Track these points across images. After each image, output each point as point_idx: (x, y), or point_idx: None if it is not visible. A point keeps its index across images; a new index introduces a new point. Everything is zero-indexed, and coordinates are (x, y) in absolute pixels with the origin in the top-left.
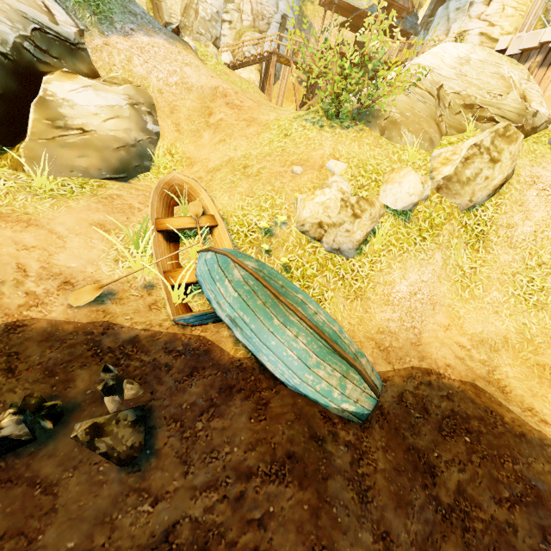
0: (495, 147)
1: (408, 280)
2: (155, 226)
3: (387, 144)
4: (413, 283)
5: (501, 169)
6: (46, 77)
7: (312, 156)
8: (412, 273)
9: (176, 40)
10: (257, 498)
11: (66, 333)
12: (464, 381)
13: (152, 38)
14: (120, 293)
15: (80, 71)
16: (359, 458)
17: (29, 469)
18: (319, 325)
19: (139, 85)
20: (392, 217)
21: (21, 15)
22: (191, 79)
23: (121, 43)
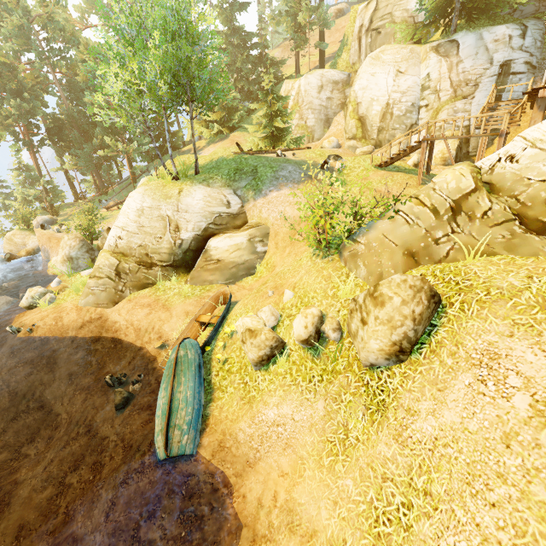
0: (365, 306)
1: (280, 410)
2: (196, 318)
3: (341, 276)
4: (282, 415)
5: (367, 333)
6: (211, 239)
7: (288, 282)
8: (288, 406)
9: (303, 181)
10: (118, 450)
11: (146, 357)
12: (238, 516)
13: (280, 191)
14: (170, 346)
15: (236, 226)
16: (139, 471)
17: (110, 394)
18: (175, 398)
19: (263, 224)
20: (301, 348)
21: (212, 213)
22: (288, 214)
23: (260, 202)
